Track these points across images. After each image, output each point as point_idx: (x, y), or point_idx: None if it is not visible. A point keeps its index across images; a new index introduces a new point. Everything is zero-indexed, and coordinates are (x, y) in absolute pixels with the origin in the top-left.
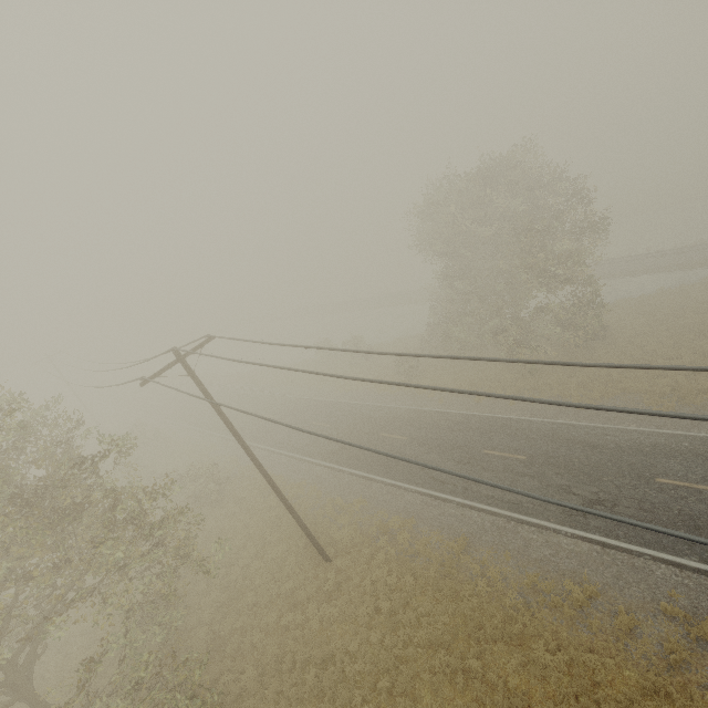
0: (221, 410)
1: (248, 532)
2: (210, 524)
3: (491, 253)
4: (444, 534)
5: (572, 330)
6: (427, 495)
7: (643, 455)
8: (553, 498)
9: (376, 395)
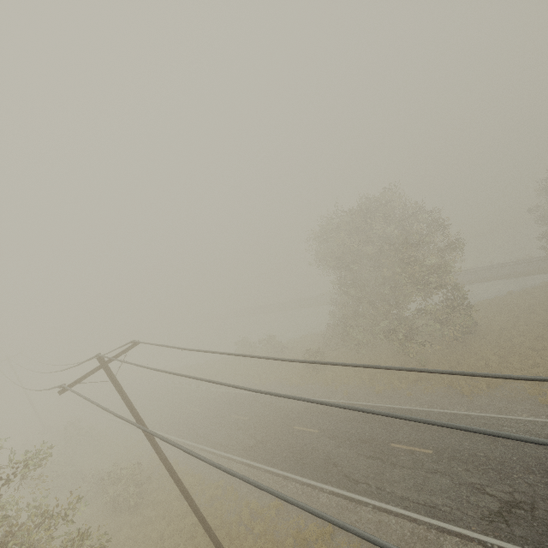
0: (139, 415)
1: (161, 545)
2: (125, 535)
3: (374, 267)
4: (363, 547)
5: (448, 326)
6: (342, 496)
7: (544, 447)
8: (469, 499)
9: (288, 387)
